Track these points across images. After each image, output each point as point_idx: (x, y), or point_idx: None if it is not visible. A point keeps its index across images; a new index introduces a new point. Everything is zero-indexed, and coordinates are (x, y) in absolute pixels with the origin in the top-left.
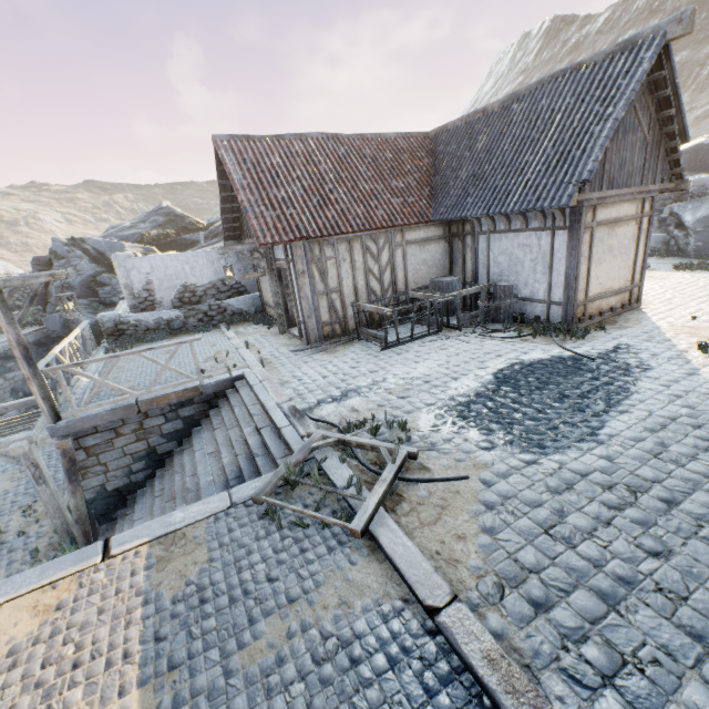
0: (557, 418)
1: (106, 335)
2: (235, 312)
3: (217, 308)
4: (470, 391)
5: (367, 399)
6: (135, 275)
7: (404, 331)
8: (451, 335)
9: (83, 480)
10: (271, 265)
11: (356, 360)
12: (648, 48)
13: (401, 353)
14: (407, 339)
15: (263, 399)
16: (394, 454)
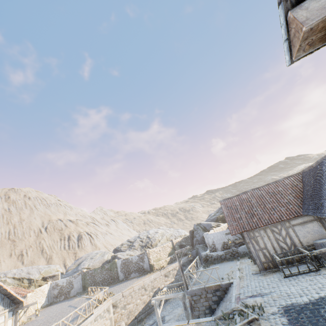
0: (322, 320)
1: (203, 260)
2: (242, 252)
3: (235, 250)
4: (300, 302)
5: (262, 298)
6: (209, 239)
7: (300, 268)
8: (323, 272)
9: (194, 311)
10: (243, 237)
11: (271, 281)
12: None
13: (290, 280)
14: (296, 273)
15: (233, 292)
16: (247, 315)
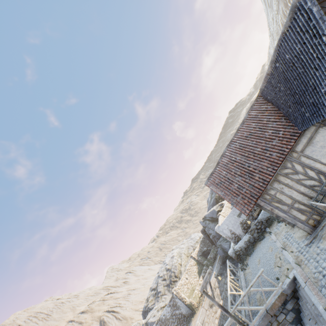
0: None
1: (236, 259)
2: (266, 220)
3: (258, 223)
4: None
5: None
6: (225, 231)
7: None
8: None
9: None
10: (258, 205)
11: None
12: (304, 2)
13: None
14: None
15: (314, 302)
16: None
